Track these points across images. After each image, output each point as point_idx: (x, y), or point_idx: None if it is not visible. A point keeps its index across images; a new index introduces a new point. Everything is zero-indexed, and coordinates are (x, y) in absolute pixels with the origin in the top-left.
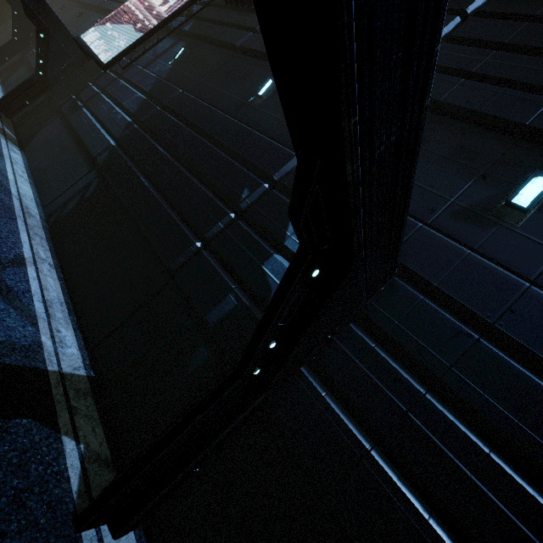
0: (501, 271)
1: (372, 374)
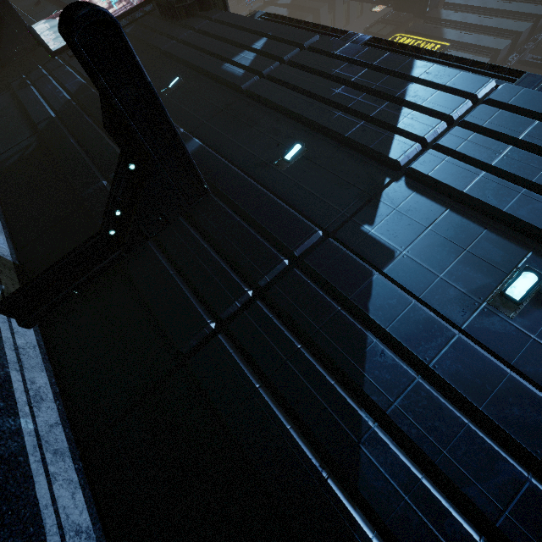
0: (261, 189)
1: (184, 241)
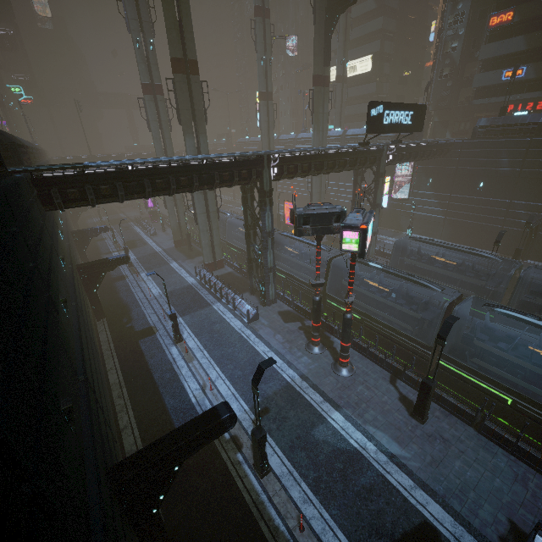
0: None
1: None
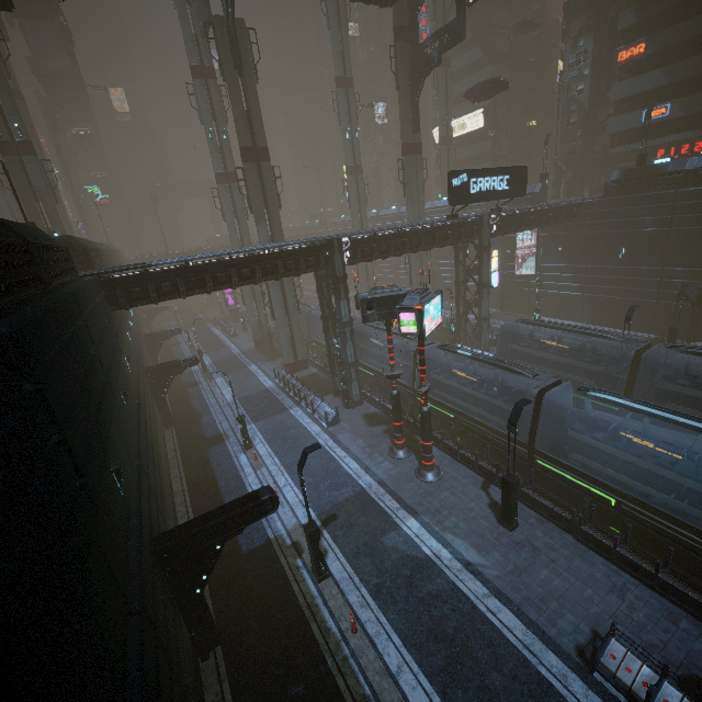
0: None
1: None
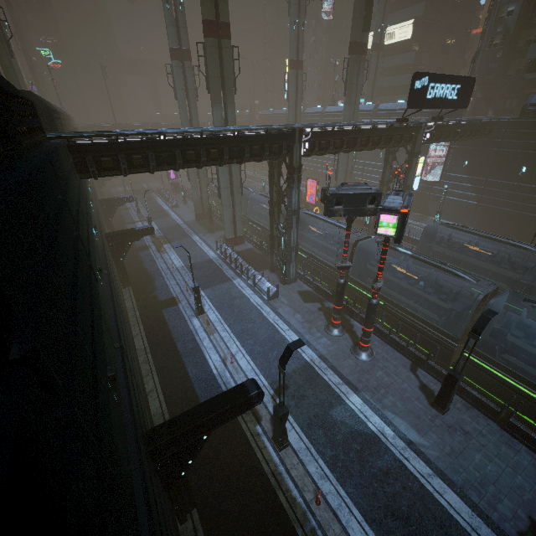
0: None
1: None
